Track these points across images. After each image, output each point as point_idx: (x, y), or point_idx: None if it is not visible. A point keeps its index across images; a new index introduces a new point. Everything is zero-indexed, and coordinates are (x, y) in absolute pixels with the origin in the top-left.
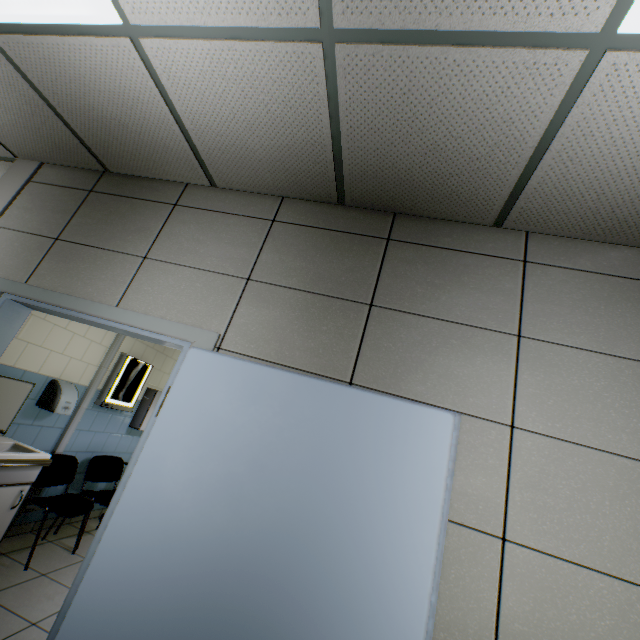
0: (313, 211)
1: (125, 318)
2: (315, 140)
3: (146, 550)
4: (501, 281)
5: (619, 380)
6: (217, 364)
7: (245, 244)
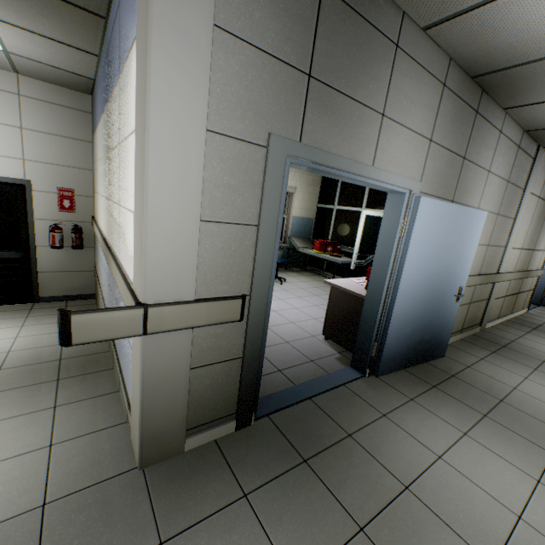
0: (459, 80)
1: (382, 177)
2: (530, 55)
3: (412, 286)
4: (493, 143)
5: (497, 187)
6: (431, 205)
7: (431, 108)
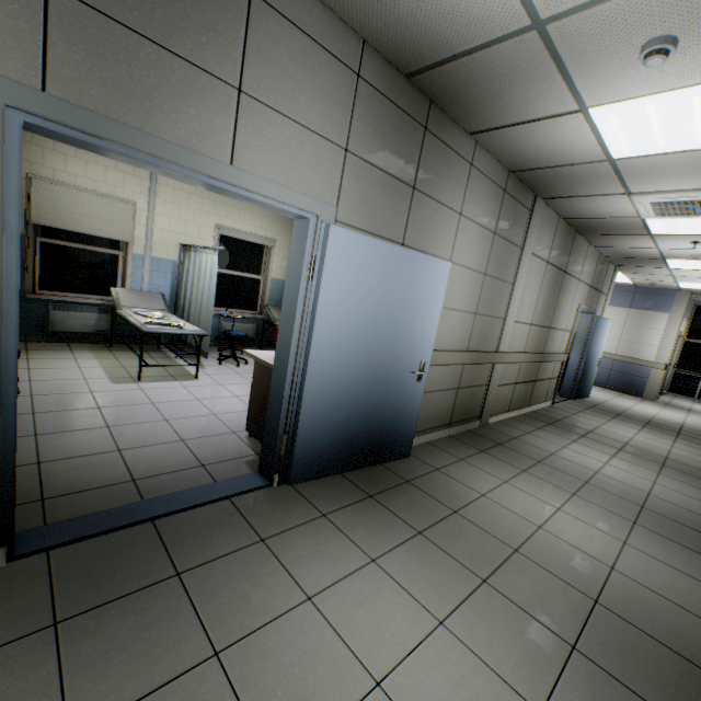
0: (386, 75)
1: (253, 185)
2: (452, 44)
3: (336, 355)
4: (462, 178)
5: (479, 237)
6: (352, 239)
7: (339, 102)
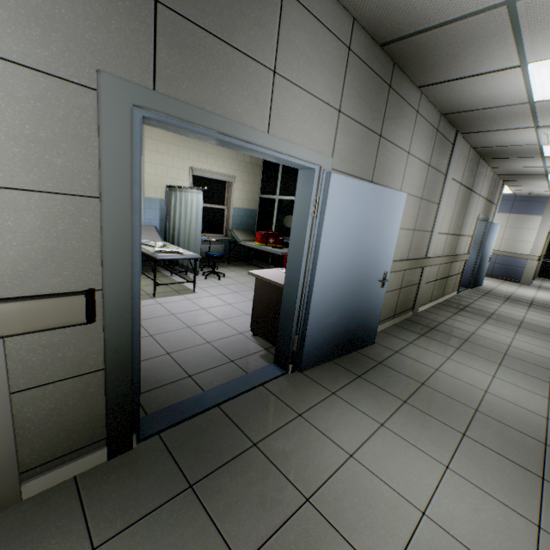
0: (367, 46)
1: (282, 148)
2: (430, 19)
3: (332, 273)
4: (411, 123)
5: (419, 170)
6: (345, 183)
7: (336, 73)
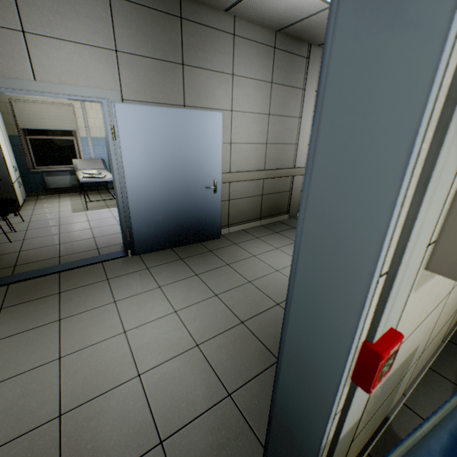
0: None
1: (53, 90)
2: None
3: (145, 182)
4: (227, 47)
5: (256, 89)
6: (134, 110)
7: (100, 19)
